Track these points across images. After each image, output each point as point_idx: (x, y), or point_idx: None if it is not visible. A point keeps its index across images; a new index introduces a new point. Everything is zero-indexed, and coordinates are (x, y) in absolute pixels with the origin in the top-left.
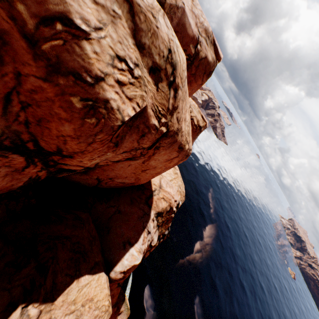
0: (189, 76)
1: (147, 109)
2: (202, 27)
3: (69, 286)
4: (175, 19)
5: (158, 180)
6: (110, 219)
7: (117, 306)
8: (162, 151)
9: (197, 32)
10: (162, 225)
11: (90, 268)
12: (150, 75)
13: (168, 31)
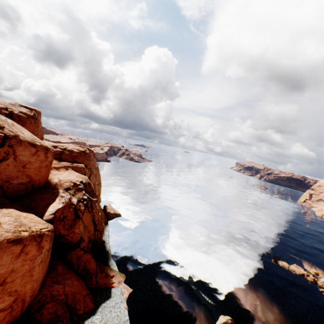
0: (18, 122)
1: None
2: (6, 103)
3: (1, 209)
4: None
5: (57, 179)
6: (30, 206)
7: (105, 273)
8: (19, 148)
9: (3, 106)
10: (77, 194)
11: (17, 209)
12: None
13: None
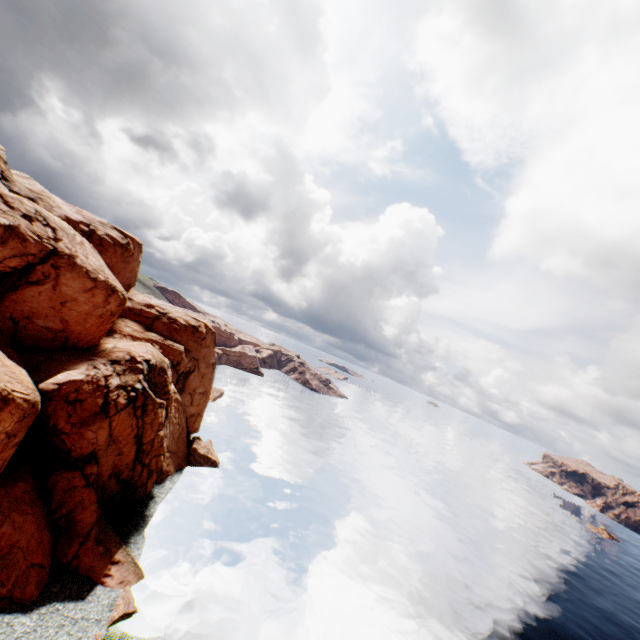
0: (97, 247)
1: (22, 226)
2: (94, 220)
3: None
4: (54, 212)
5: (112, 345)
6: (41, 365)
7: (106, 547)
8: (67, 273)
9: (87, 221)
10: (126, 375)
11: (5, 353)
12: (24, 218)
13: (34, 205)
